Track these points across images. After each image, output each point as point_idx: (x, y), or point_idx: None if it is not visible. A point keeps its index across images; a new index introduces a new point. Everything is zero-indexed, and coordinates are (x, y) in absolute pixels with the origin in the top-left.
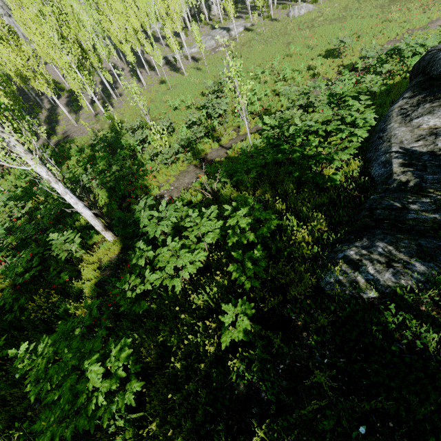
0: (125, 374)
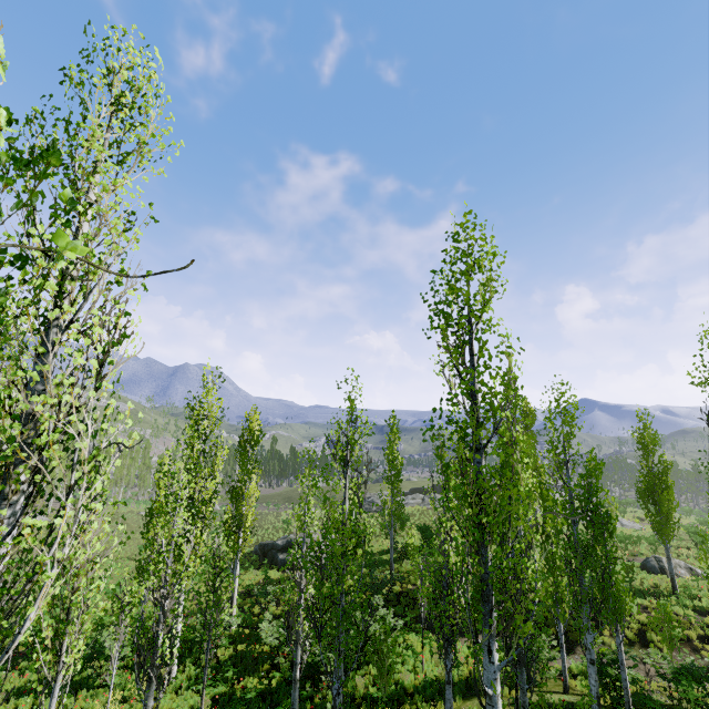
0: None
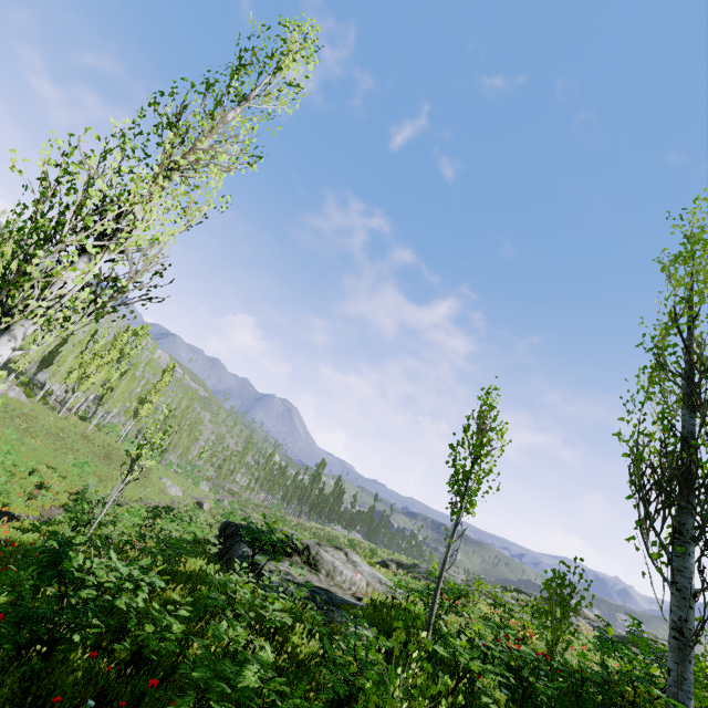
0: None
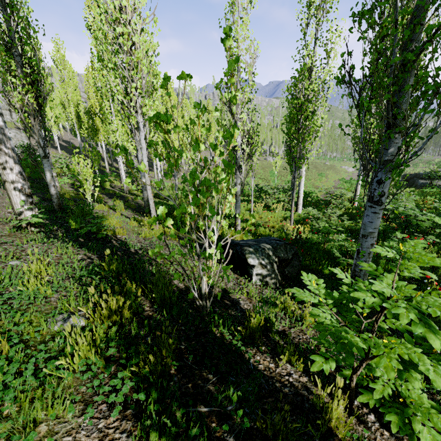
0: None
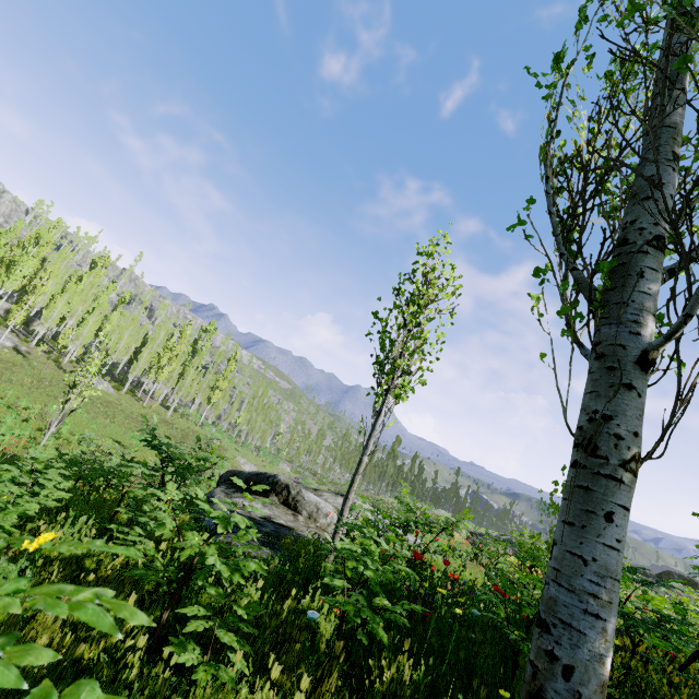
0: (18, 530)
